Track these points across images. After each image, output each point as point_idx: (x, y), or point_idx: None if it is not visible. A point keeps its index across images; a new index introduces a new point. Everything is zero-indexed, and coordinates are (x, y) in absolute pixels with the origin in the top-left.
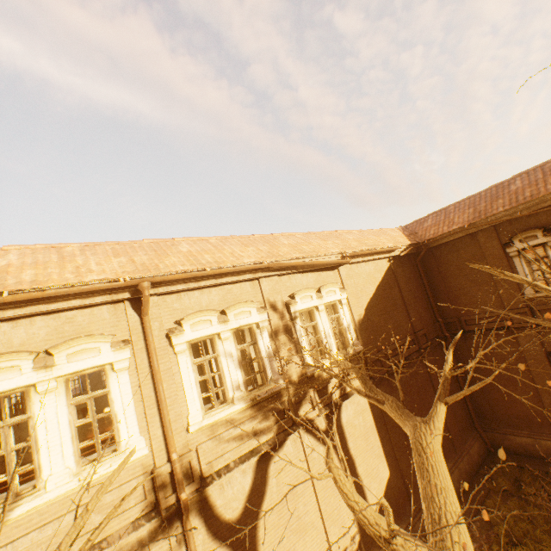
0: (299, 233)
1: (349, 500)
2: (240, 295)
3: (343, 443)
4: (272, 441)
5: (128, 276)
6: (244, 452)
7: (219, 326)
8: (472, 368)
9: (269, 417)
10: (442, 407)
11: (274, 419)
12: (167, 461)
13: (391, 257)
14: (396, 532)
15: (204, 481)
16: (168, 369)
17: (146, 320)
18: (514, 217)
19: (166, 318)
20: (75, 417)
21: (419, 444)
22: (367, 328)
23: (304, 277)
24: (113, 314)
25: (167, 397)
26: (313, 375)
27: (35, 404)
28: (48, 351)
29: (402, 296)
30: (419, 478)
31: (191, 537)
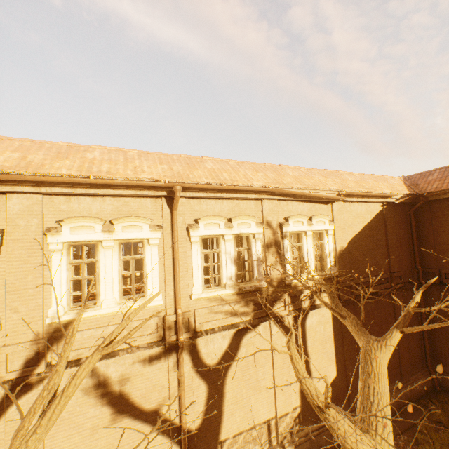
0: (303, 168)
1: (298, 374)
2: (245, 210)
3: (303, 341)
4: (248, 322)
5: (167, 180)
6: (227, 324)
7: (225, 230)
8: (436, 309)
9: (249, 305)
10: (397, 334)
11: (252, 308)
12: (174, 313)
13: (385, 203)
14: (330, 405)
15: (196, 334)
16: (184, 252)
17: (175, 214)
18: None
19: (188, 215)
20: (122, 268)
21: (368, 355)
22: (345, 259)
23: (300, 205)
24: (153, 205)
25: (180, 271)
26: (290, 284)
27: (100, 253)
28: (111, 221)
29: (386, 239)
30: (361, 379)
31: (182, 365)
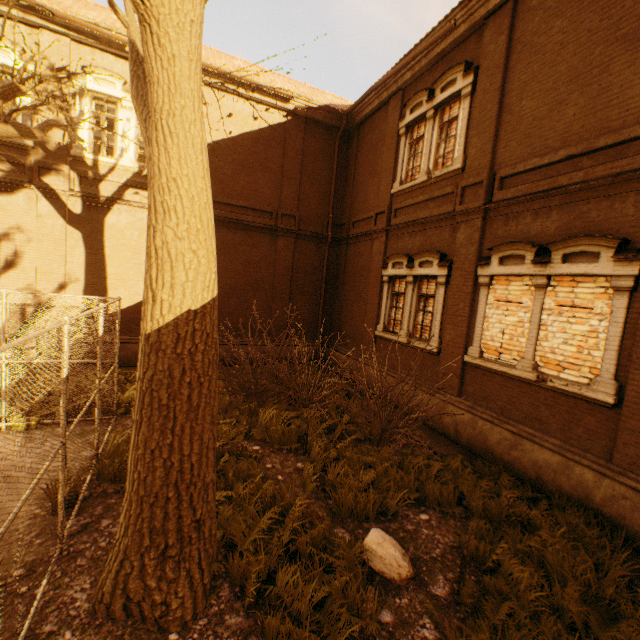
0: None
1: None
2: (7, 35)
3: (99, 238)
4: None
5: None
6: None
7: None
8: None
9: (3, 162)
10: None
11: (10, 168)
12: None
13: (291, 114)
14: None
15: None
16: None
17: None
18: (401, 64)
19: None
20: None
21: None
22: None
23: (119, 64)
24: None
25: None
26: (85, 162)
27: None
28: None
29: (283, 164)
30: None
31: None
